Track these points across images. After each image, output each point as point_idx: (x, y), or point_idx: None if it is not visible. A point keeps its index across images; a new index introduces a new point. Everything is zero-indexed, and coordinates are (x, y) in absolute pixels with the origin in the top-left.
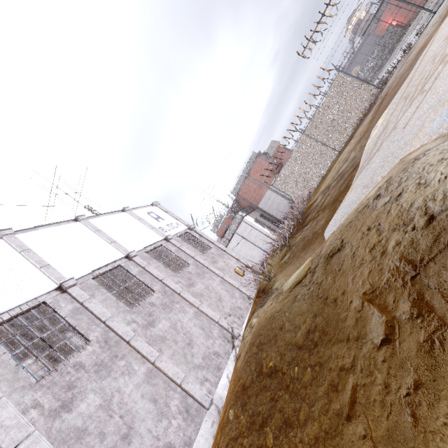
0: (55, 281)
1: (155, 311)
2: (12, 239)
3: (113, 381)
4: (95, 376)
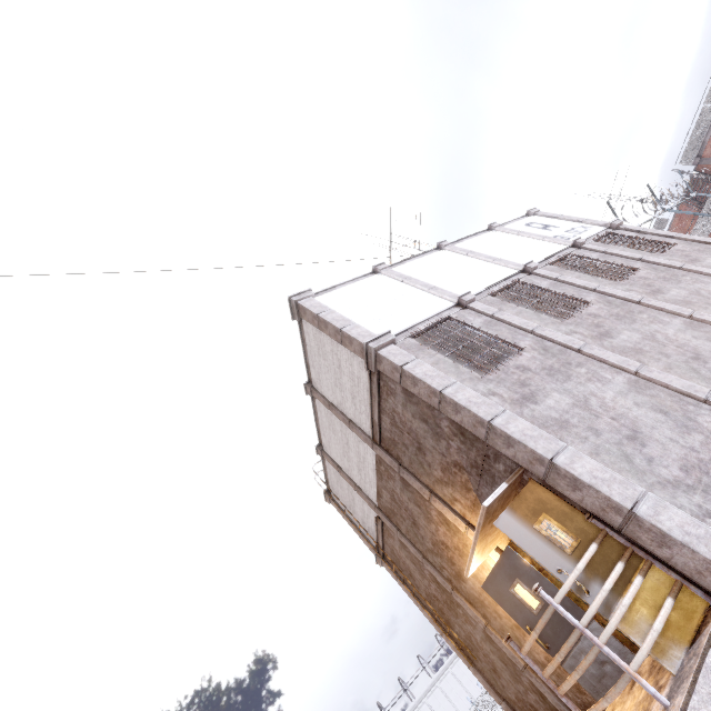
0: (450, 300)
1: (604, 322)
2: (389, 272)
3: (577, 385)
4: (550, 379)
